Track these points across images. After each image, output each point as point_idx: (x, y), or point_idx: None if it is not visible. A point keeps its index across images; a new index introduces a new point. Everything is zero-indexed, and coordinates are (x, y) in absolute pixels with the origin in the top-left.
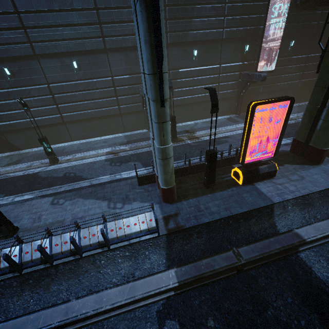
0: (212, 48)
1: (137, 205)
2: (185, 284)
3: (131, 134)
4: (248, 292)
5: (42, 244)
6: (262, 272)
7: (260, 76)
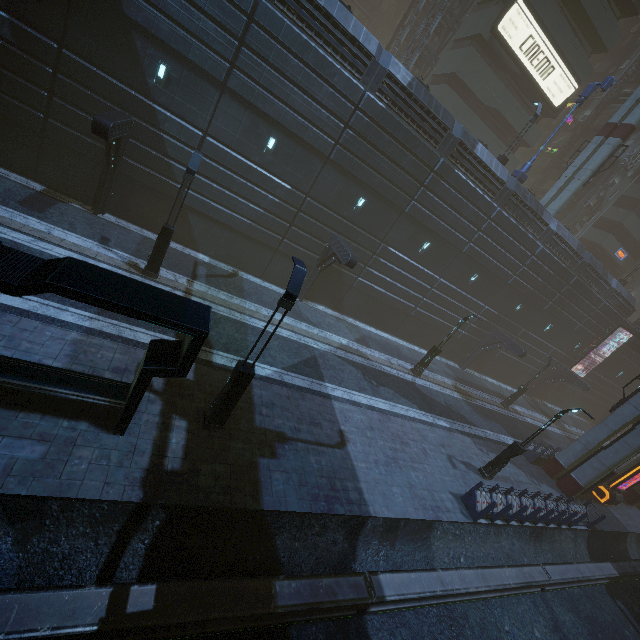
0: (561, 331)
1: (548, 488)
2: (620, 576)
3: (449, 364)
4: (639, 595)
5: (542, 505)
6: (638, 584)
7: (585, 385)
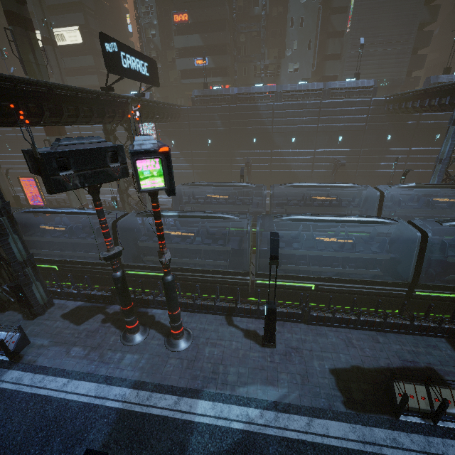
0: None
1: None
2: None
3: None
4: None
5: None
6: None
7: None
